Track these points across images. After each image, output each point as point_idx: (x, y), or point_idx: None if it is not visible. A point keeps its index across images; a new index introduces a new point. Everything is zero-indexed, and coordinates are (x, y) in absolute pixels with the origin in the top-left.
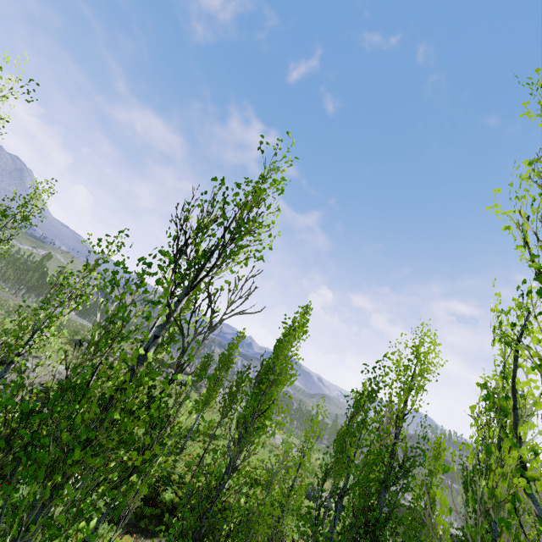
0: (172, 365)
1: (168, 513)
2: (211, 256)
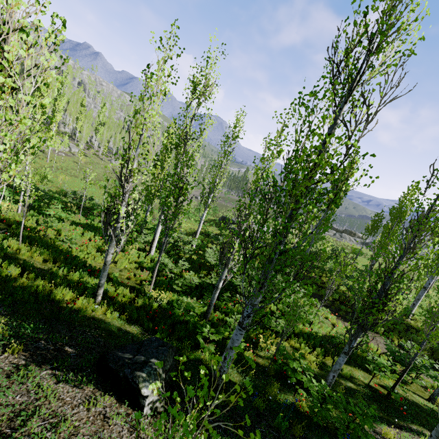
0: (344, 231)
1: (356, 274)
2: (360, 69)
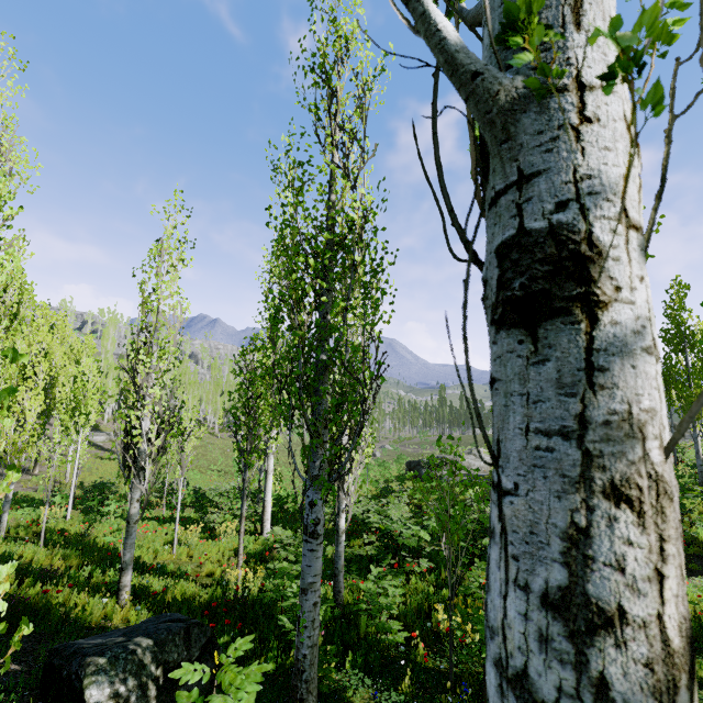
0: None
1: None
2: (336, 113)
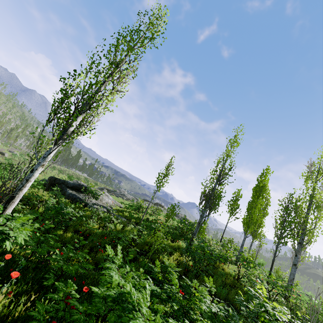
0: (156, 204)
1: None
2: None
